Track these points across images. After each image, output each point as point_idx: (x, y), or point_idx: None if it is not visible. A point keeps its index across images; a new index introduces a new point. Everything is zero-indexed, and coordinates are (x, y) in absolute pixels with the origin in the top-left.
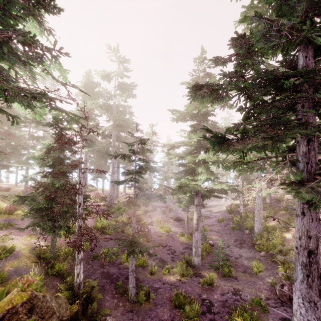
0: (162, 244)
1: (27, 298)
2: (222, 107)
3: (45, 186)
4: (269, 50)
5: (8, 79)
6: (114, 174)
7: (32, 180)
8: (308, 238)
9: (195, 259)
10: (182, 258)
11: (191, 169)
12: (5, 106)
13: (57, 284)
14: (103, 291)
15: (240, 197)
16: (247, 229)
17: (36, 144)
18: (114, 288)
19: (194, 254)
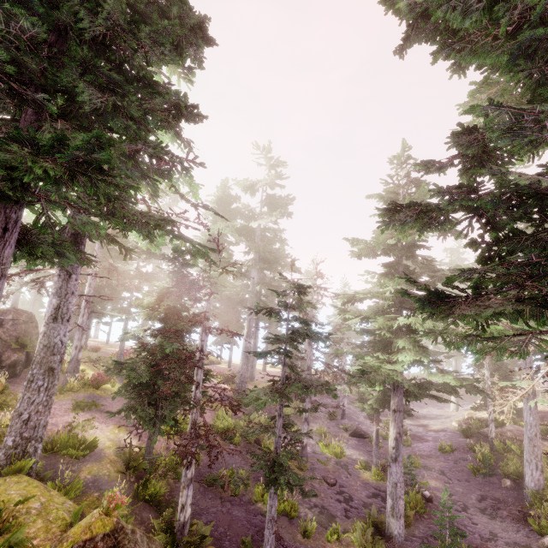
0: (327, 479)
1: (111, 528)
2: (441, 235)
3: (151, 350)
4: (522, 149)
5: (127, 200)
6: (250, 338)
7: (135, 338)
8: None
9: (393, 522)
10: (365, 515)
11: (385, 341)
12: (115, 231)
13: (149, 518)
14: None
15: (488, 405)
16: (508, 478)
17: (141, 284)
18: (236, 547)
19: (391, 511)
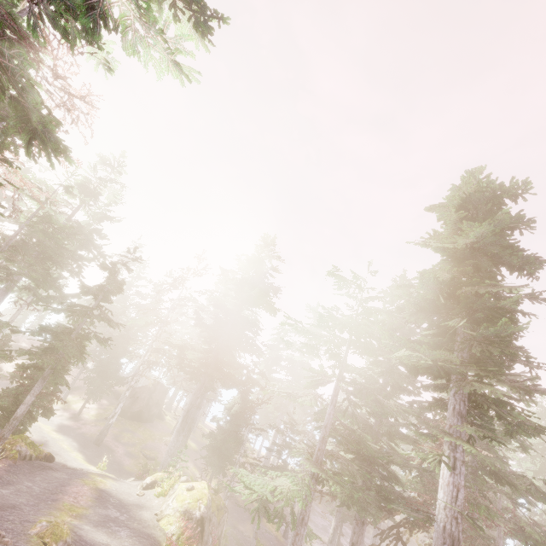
0: None
1: None
2: None
3: (224, 431)
4: None
5: None
6: (276, 438)
7: (216, 421)
8: (354, 533)
9: None
10: None
11: None
12: None
13: None
14: (229, 544)
15: None
16: None
17: None
18: None
19: None
